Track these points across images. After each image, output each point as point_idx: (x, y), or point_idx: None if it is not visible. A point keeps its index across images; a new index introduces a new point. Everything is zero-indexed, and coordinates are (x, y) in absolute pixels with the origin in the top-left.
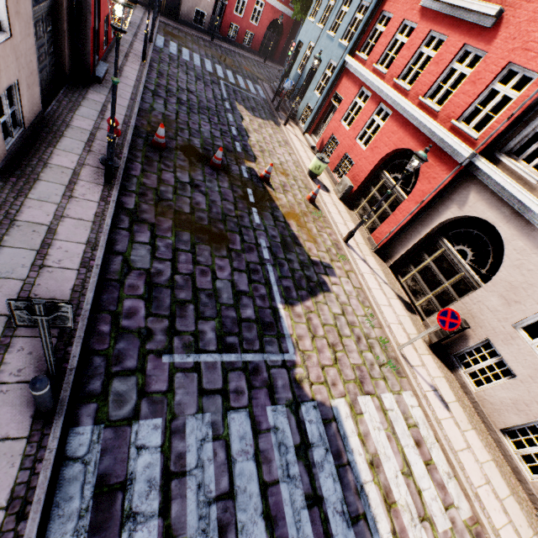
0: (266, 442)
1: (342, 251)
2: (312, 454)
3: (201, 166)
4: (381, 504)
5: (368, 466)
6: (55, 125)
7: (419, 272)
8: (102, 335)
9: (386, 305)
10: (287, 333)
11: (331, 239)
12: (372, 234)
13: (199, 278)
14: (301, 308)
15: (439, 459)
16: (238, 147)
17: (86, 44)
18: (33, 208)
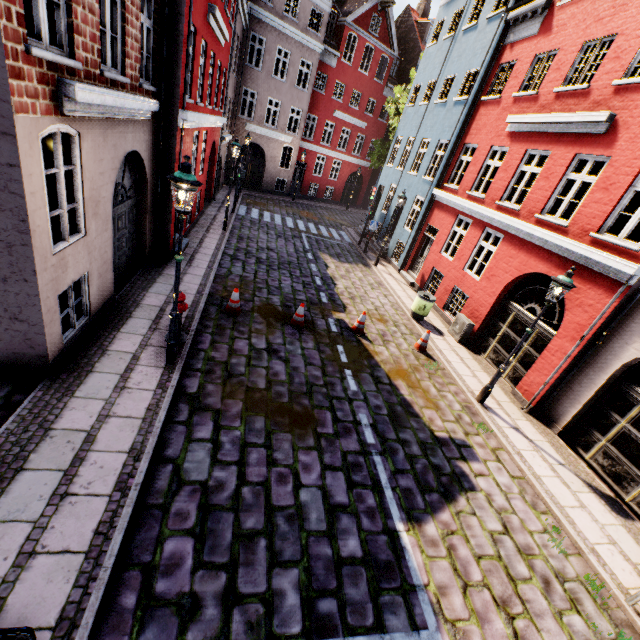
0: None
1: (479, 417)
2: None
3: (280, 326)
4: None
5: None
6: (125, 307)
7: (612, 443)
8: (123, 615)
9: (574, 506)
10: (418, 581)
11: (459, 401)
12: (517, 385)
13: (275, 488)
14: (434, 526)
15: None
16: (323, 298)
17: (167, 227)
18: (76, 409)
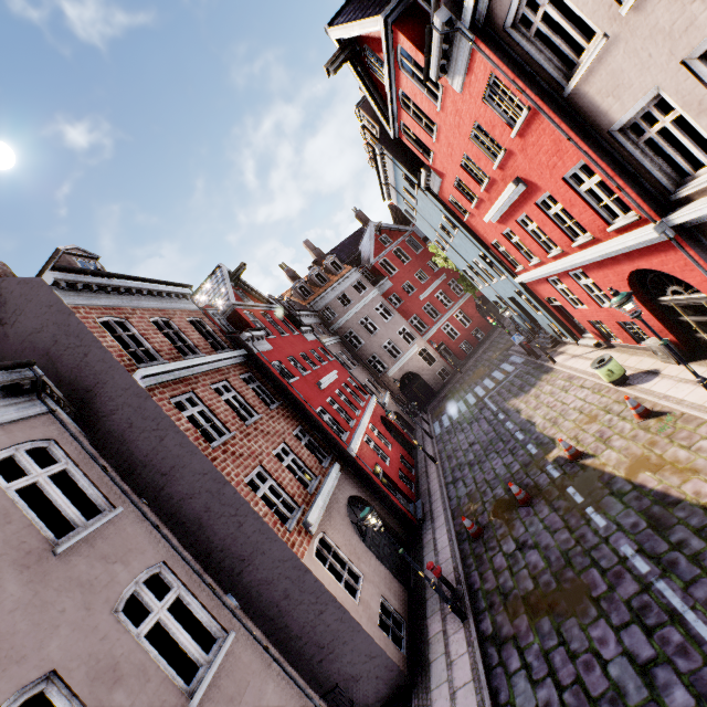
0: None
1: None
2: None
3: (515, 514)
4: None
5: None
6: (419, 595)
7: None
8: None
9: None
10: None
11: None
12: None
13: (587, 679)
14: None
15: None
16: (531, 449)
17: (399, 511)
18: (437, 699)
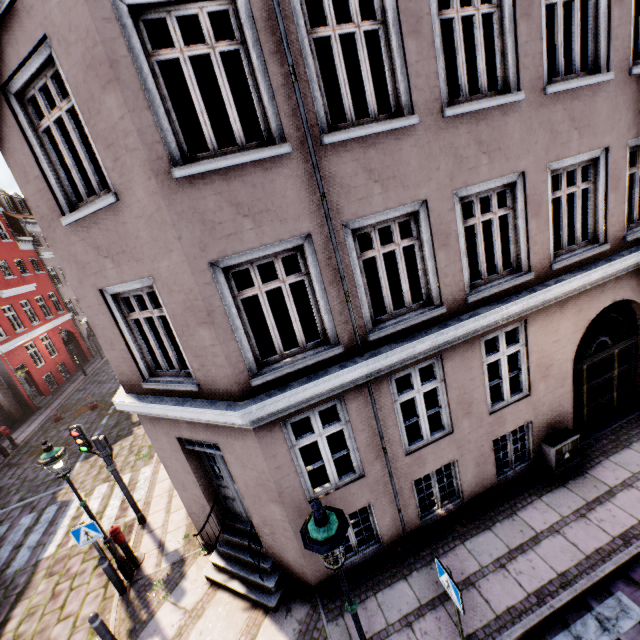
0: (10, 532)
1: None
2: (35, 527)
3: (84, 413)
4: (63, 534)
5: (71, 519)
6: None
7: None
8: None
9: None
10: (71, 475)
11: None
12: None
13: (31, 475)
14: (96, 456)
15: (139, 494)
16: None
17: (24, 398)
18: None
